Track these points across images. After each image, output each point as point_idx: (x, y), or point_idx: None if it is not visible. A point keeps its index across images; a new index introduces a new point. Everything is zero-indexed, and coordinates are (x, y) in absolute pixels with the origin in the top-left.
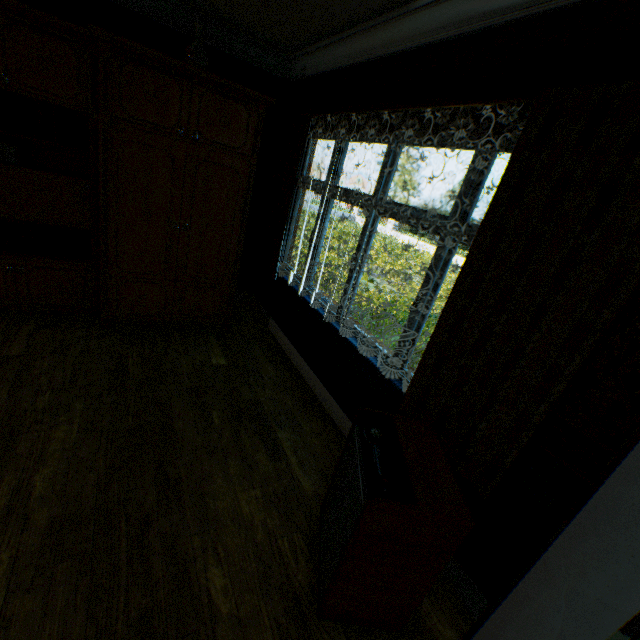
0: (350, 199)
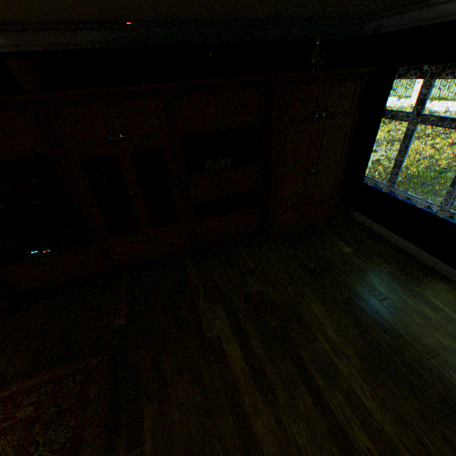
0: (450, 125)
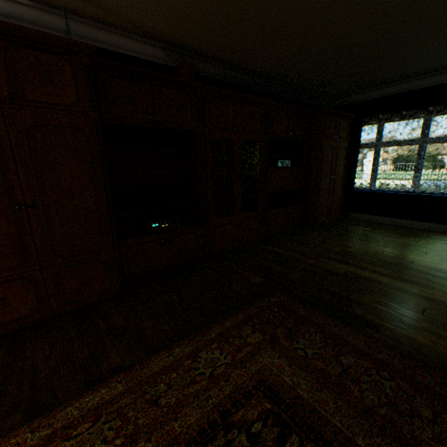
0: (402, 144)
